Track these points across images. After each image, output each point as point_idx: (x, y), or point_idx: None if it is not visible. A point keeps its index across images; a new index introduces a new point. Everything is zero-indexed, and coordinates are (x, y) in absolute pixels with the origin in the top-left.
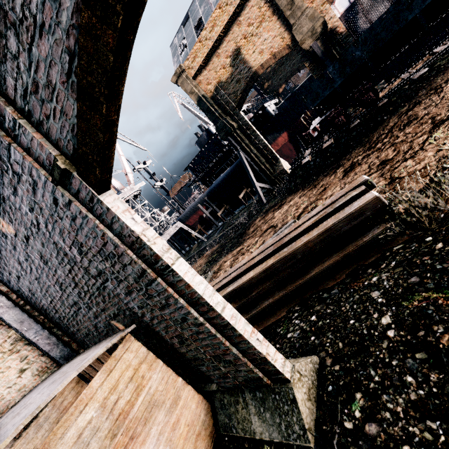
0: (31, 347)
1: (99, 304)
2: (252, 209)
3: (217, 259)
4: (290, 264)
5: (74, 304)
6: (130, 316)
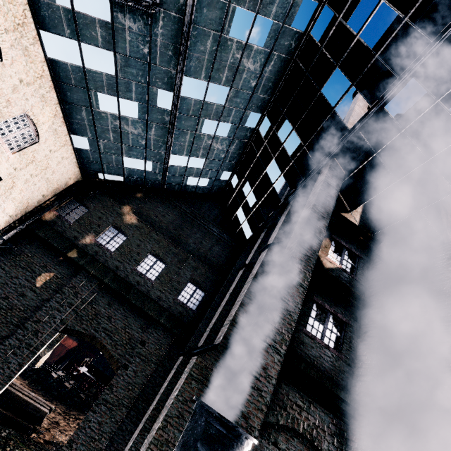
0: None
1: None
2: None
3: None
4: (3, 394)
5: None
6: None
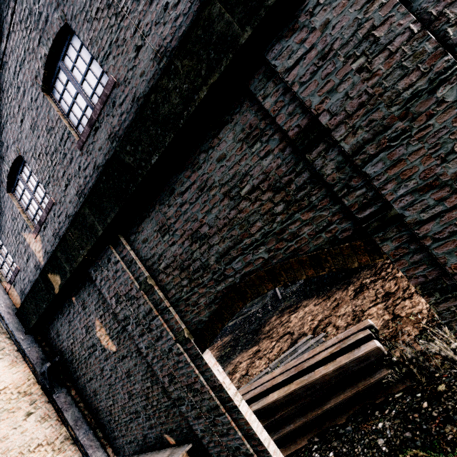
0: (74, 447)
1: (161, 417)
2: (267, 302)
3: (230, 356)
4: (310, 393)
5: (134, 412)
6: (186, 433)
